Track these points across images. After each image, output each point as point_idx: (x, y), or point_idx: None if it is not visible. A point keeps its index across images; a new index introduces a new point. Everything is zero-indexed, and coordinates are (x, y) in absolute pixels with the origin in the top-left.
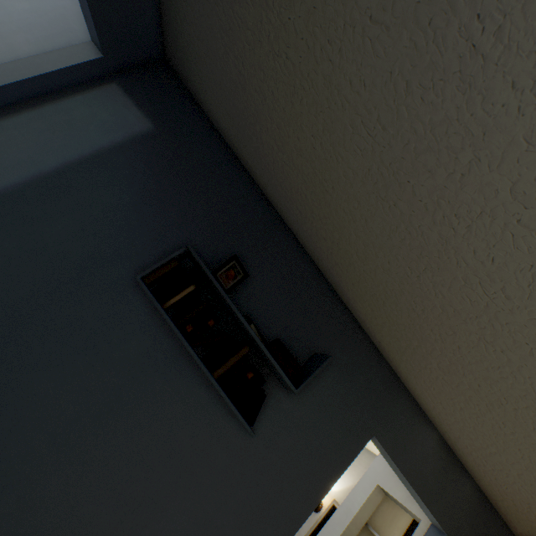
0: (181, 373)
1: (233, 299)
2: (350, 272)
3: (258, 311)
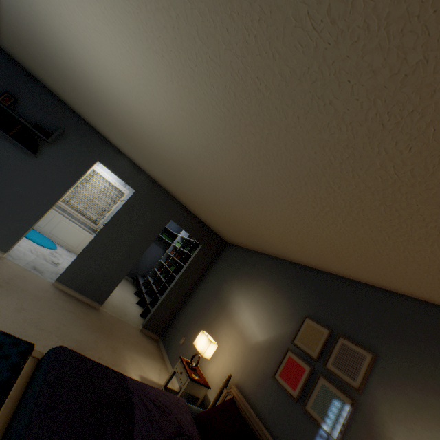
0: (2, 141)
1: (16, 112)
2: (60, 94)
3: (30, 116)
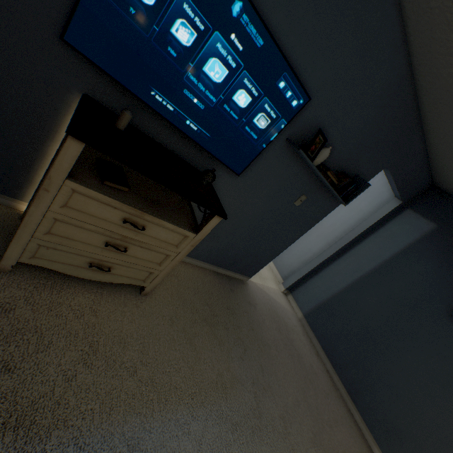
0: None
1: None
2: None
3: None
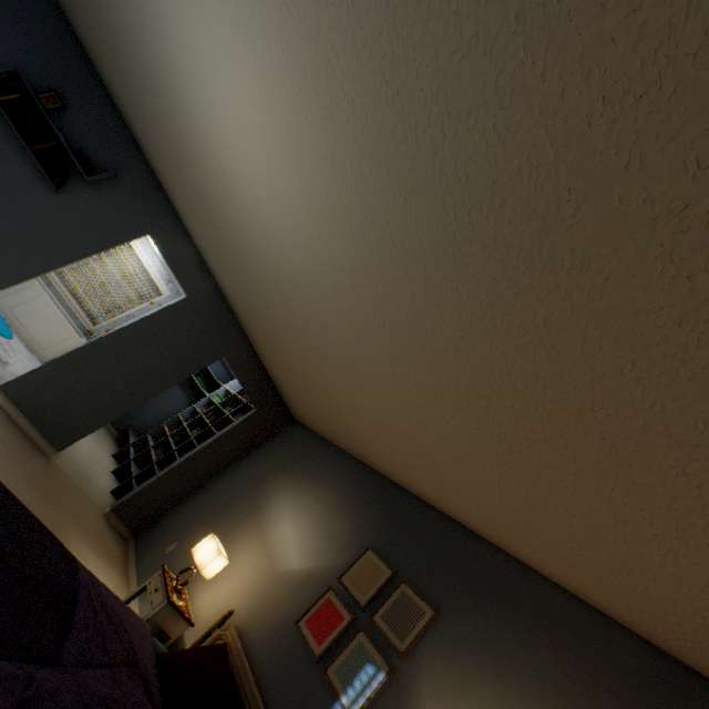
0: (13, 151)
1: (56, 122)
2: (136, 126)
3: (75, 136)
